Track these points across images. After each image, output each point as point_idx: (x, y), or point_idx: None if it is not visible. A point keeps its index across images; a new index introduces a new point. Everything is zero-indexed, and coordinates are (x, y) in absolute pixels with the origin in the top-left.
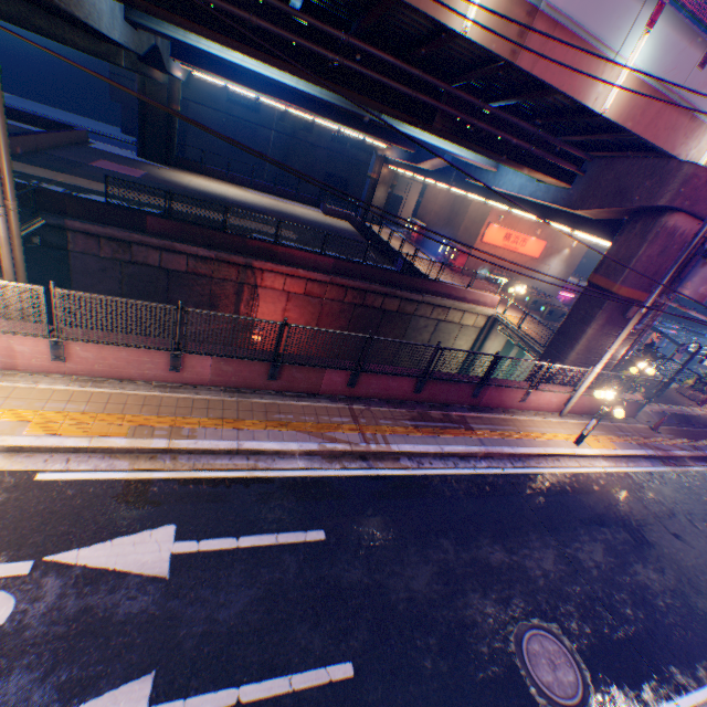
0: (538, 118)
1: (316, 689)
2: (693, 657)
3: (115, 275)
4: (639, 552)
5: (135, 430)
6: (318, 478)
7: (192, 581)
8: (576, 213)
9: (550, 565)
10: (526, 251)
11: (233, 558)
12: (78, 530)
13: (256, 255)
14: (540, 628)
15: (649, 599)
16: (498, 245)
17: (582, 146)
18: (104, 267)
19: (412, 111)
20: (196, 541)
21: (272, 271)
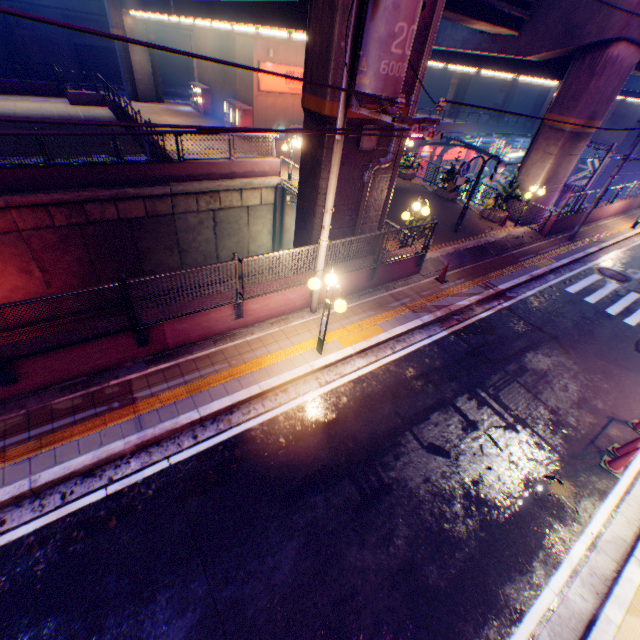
0: None
1: None
2: None
3: None
4: (363, 518)
5: None
6: None
7: None
8: None
9: None
10: None
11: None
12: None
13: None
14: None
15: (349, 625)
16: (284, 91)
17: None
18: None
19: None
20: None
21: None
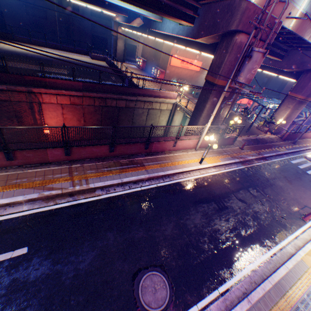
0: None
1: None
2: (233, 262)
3: None
4: (219, 213)
5: None
6: (35, 214)
7: None
8: (198, 41)
9: (170, 232)
10: (193, 68)
11: None
12: None
13: (34, 85)
14: (154, 270)
15: (218, 237)
16: (179, 66)
17: None
18: None
19: None
20: None
21: (47, 93)
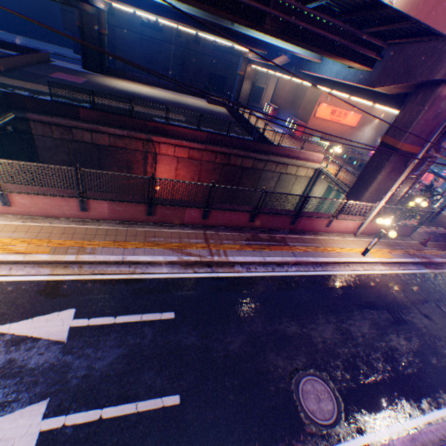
0: (345, 15)
1: (153, 411)
2: (421, 396)
3: (64, 150)
4: (395, 327)
5: (55, 249)
6: (176, 279)
7: (81, 344)
8: (375, 90)
9: (329, 335)
10: (346, 122)
11: (110, 329)
12: (12, 312)
13: (154, 133)
14: (314, 375)
15: (396, 357)
16: (326, 119)
17: (381, 36)
18: (57, 145)
19: (248, 16)
20: (87, 319)
21: (165, 143)
